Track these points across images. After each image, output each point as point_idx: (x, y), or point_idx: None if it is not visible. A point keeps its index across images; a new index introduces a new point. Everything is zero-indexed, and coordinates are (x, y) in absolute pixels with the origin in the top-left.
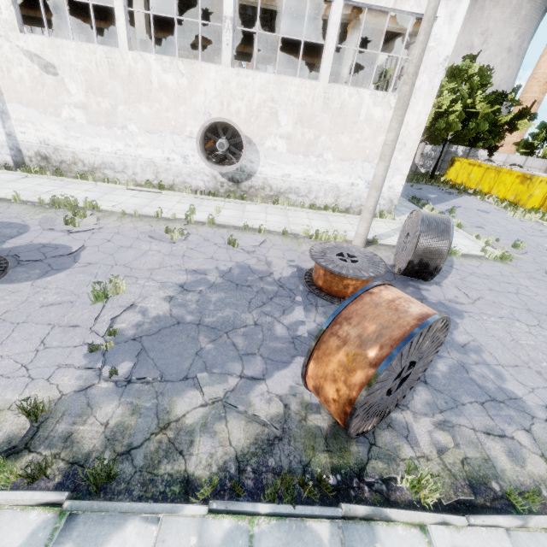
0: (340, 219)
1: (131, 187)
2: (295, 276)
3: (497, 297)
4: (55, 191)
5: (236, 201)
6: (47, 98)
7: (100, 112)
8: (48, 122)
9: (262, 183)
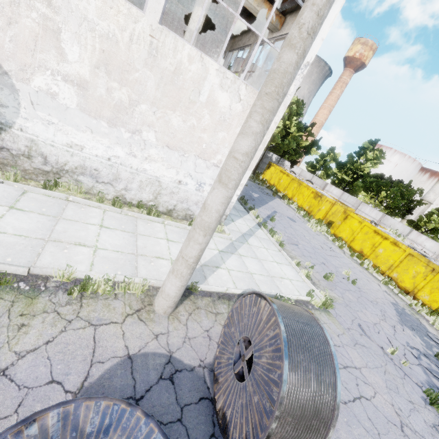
0: (155, 227)
1: None
2: None
3: (351, 429)
4: None
5: None
6: None
7: None
8: None
9: (27, 147)
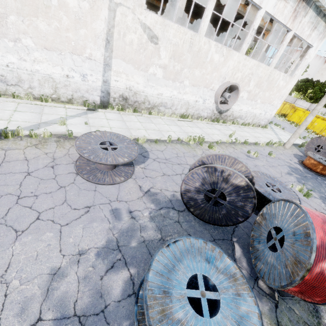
0: (258, 130)
1: (179, 119)
2: (303, 168)
3: None
4: (158, 127)
5: (222, 124)
6: (143, 59)
7: (172, 71)
8: (137, 75)
9: (230, 113)
